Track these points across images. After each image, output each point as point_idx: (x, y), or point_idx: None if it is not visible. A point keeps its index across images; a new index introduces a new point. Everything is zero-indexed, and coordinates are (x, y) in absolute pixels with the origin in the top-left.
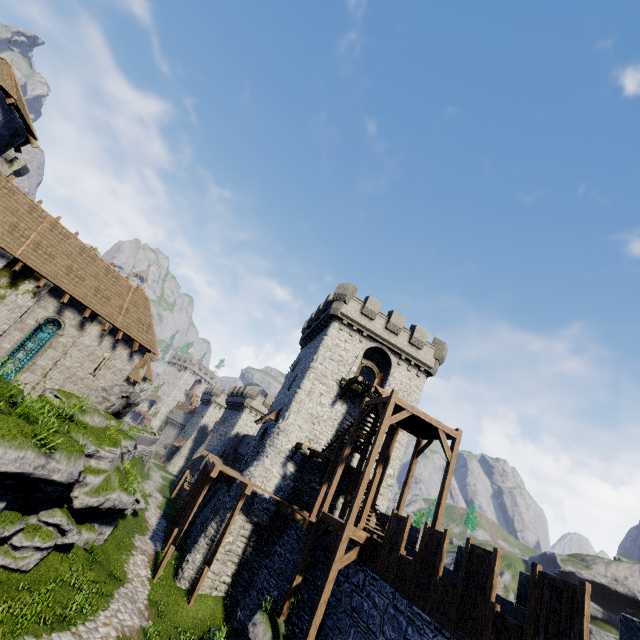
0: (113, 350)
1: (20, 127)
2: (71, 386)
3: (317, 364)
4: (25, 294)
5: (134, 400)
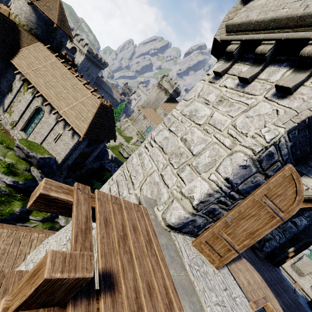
0: (64, 130)
1: (47, 19)
2: (46, 146)
3: (134, 154)
4: (30, 94)
5: (29, 153)
